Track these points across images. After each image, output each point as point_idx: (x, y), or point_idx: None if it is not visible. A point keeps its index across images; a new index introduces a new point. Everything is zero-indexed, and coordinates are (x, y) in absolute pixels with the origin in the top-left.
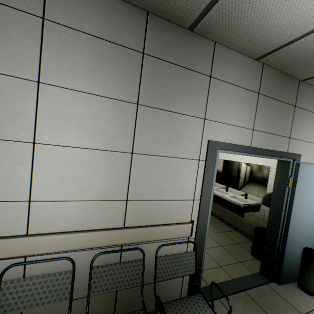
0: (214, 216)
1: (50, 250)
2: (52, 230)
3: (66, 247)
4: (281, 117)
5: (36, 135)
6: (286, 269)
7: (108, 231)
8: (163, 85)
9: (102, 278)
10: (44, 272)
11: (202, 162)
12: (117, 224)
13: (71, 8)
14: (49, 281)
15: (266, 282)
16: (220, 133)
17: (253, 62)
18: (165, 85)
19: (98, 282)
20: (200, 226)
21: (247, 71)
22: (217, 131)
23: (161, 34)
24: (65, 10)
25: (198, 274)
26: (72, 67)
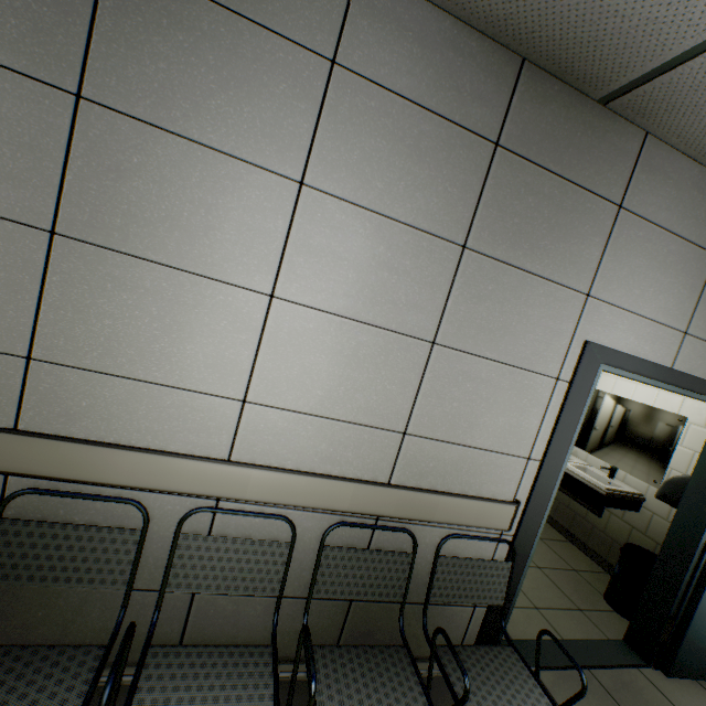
0: None
1: (262, 498)
2: (269, 462)
3: (288, 497)
4: None
5: (278, 281)
6: (690, 648)
7: (362, 485)
8: (521, 214)
9: (337, 570)
10: (241, 535)
11: (562, 384)
12: (378, 476)
13: (384, 43)
14: (251, 552)
15: (637, 663)
16: (613, 330)
17: None
18: (525, 214)
19: (330, 575)
20: (530, 514)
21: (702, 203)
22: (608, 325)
23: (540, 107)
24: (374, 47)
25: (505, 610)
26: (363, 161)
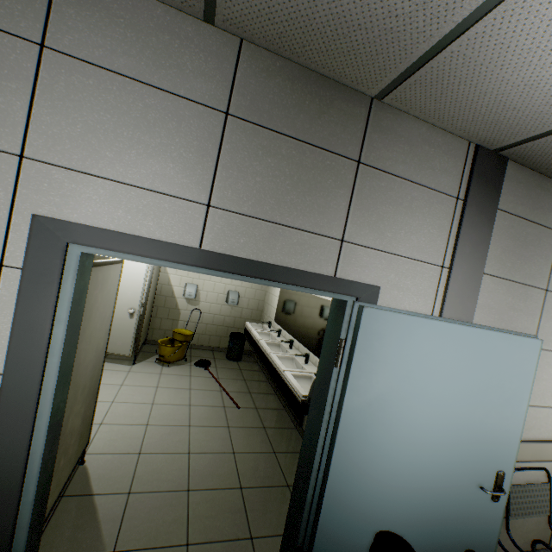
0: (288, 414)
1: None
2: None
3: None
4: (312, 185)
5: None
6: None
7: None
8: None
9: None
10: None
11: (14, 271)
12: None
13: None
14: None
15: None
16: (84, 202)
17: (205, 30)
18: None
19: None
20: (2, 448)
21: (184, 51)
22: (73, 195)
23: None
24: None
25: None
26: None
